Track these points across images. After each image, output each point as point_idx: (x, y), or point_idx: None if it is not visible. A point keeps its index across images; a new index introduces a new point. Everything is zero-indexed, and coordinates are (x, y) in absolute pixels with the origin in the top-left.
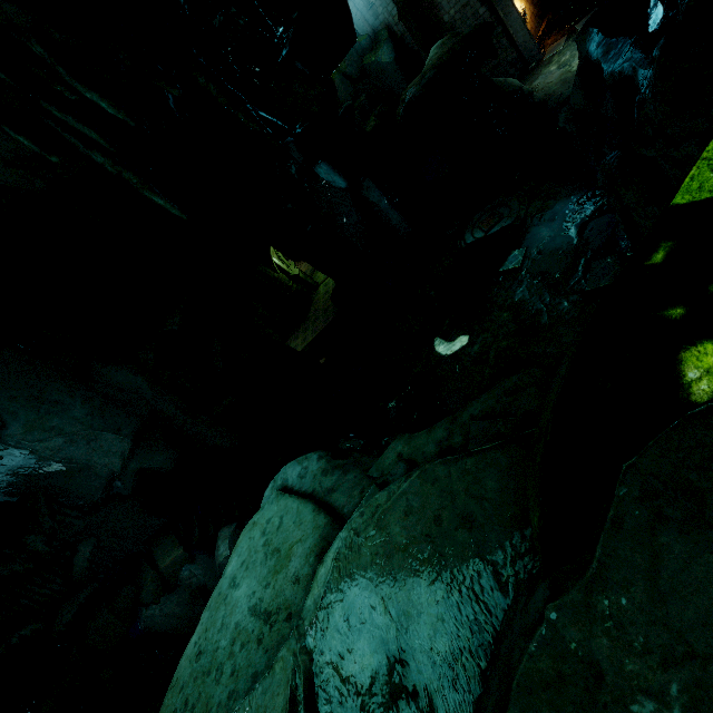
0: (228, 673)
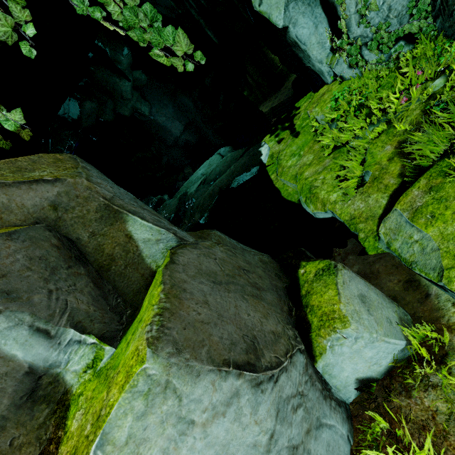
0: (193, 182)
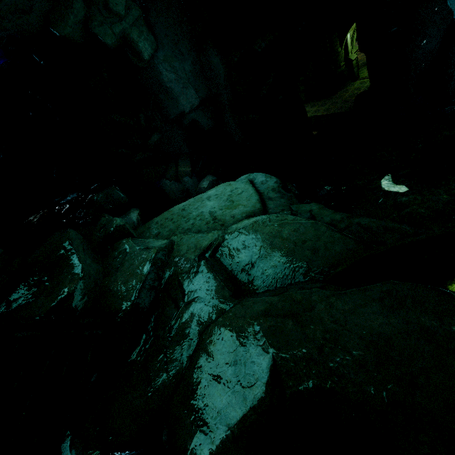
0: (191, 223)
